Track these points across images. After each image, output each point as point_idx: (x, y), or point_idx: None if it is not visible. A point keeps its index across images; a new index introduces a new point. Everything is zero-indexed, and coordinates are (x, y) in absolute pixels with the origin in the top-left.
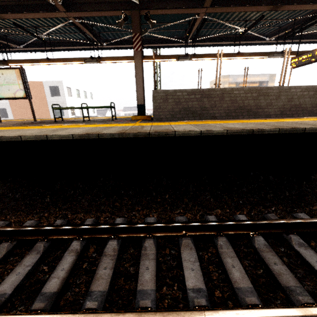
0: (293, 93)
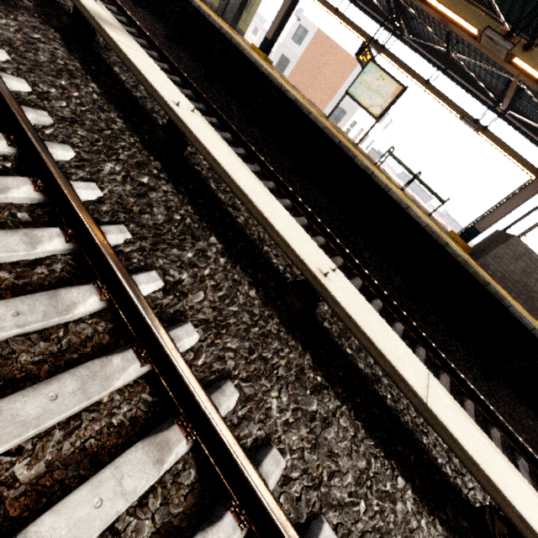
0: None
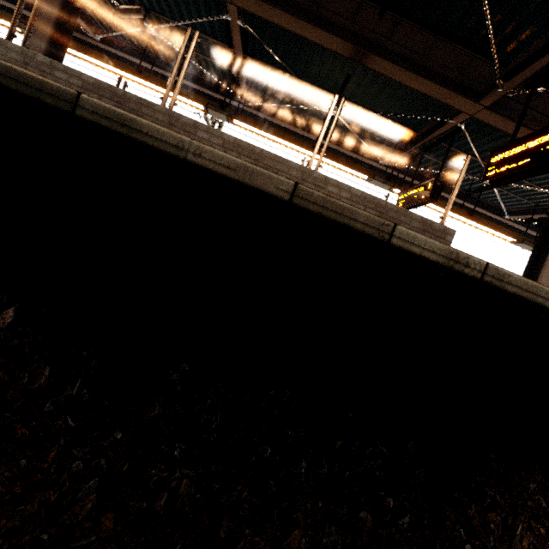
0: (332, 196)
